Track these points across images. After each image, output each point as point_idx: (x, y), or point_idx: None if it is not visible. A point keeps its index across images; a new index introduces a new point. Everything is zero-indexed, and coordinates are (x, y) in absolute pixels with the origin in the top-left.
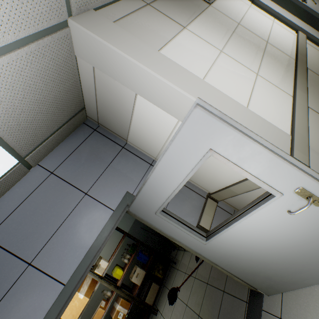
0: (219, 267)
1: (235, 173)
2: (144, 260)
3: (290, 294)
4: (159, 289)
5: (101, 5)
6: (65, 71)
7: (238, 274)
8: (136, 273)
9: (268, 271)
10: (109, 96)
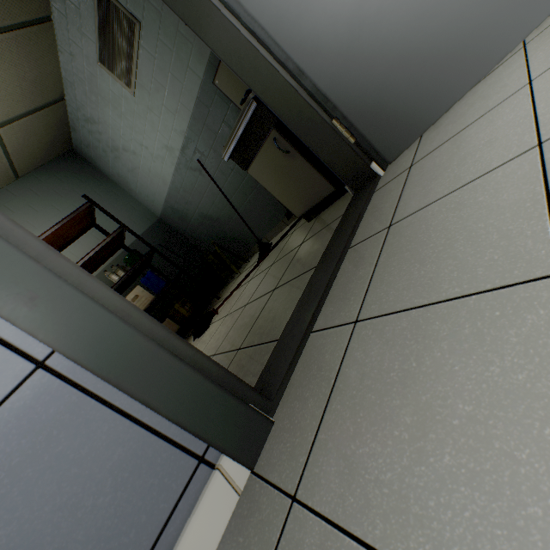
0: (300, 112)
1: None
2: (156, 286)
3: (436, 131)
4: (179, 333)
5: None
6: None
7: (338, 97)
8: (133, 295)
9: (405, 51)
10: None
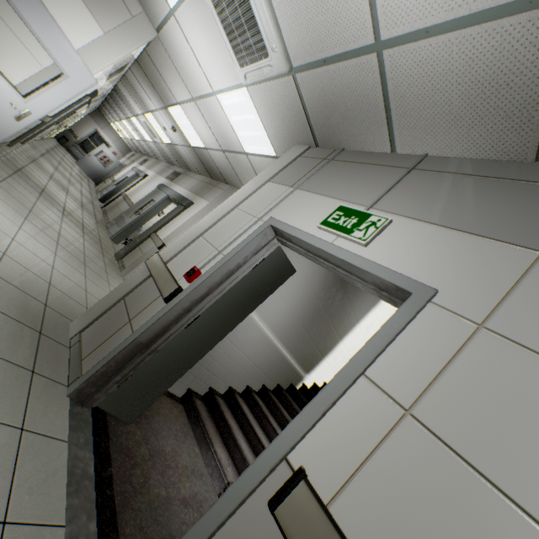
0: None
1: (3, 62)
2: None
3: None
4: None
5: (153, 42)
6: (142, 0)
7: None
8: None
9: None
10: (109, 1)
